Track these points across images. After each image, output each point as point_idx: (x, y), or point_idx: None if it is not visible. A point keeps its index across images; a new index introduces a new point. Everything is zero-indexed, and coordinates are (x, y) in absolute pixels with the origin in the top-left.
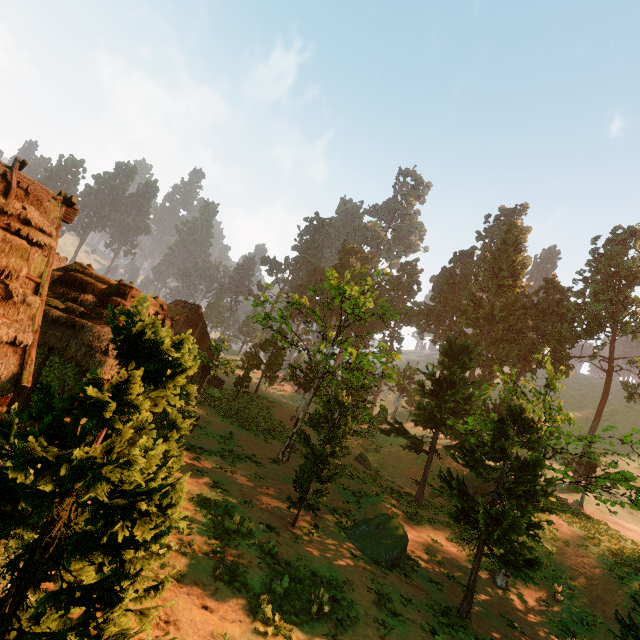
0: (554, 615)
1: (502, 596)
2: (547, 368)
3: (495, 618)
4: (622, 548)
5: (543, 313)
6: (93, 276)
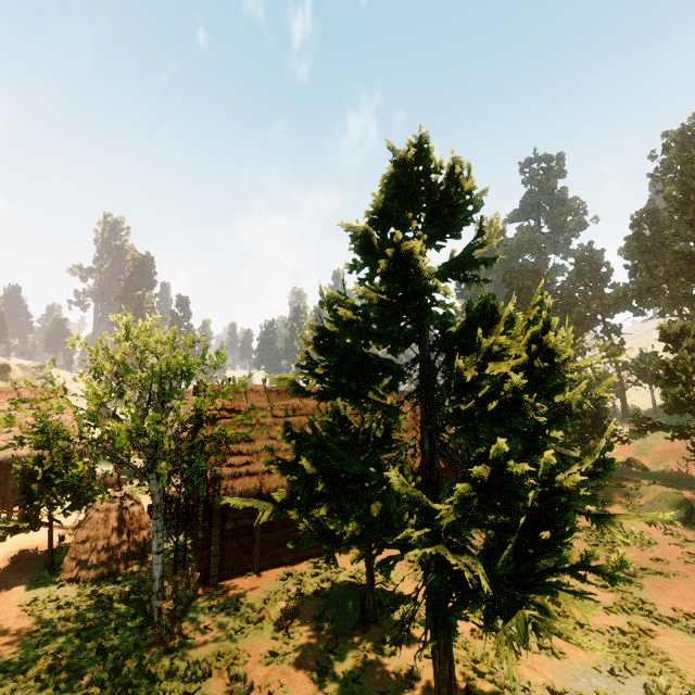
0: None
1: None
2: None
3: None
4: None
5: None
6: None
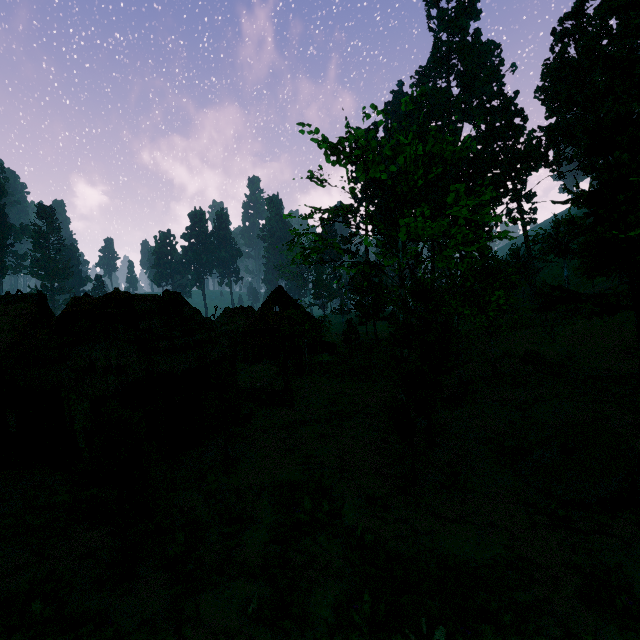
0: None
1: None
2: None
3: None
4: None
5: None
6: (84, 302)
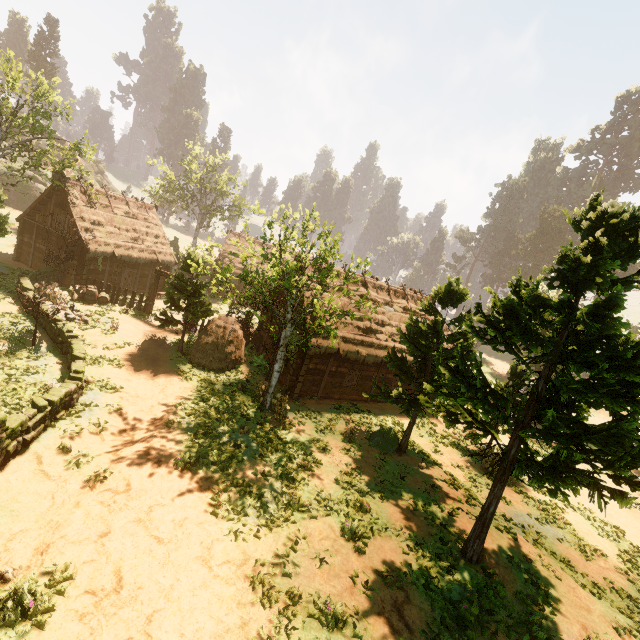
0: None
1: None
2: None
3: None
4: None
5: None
6: None
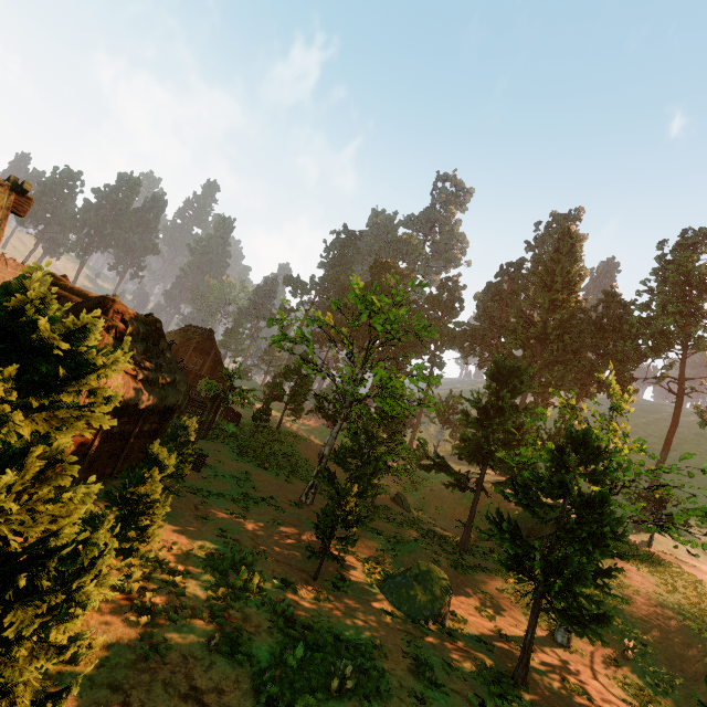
0: (625, 676)
1: (563, 655)
2: (612, 388)
3: (556, 683)
4: (700, 595)
5: (603, 330)
6: (68, 288)
